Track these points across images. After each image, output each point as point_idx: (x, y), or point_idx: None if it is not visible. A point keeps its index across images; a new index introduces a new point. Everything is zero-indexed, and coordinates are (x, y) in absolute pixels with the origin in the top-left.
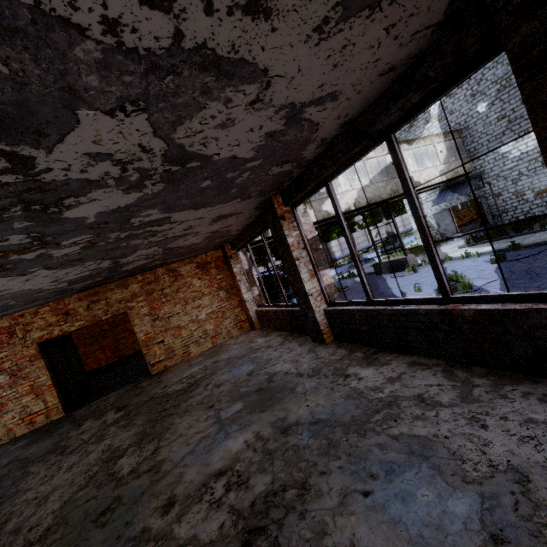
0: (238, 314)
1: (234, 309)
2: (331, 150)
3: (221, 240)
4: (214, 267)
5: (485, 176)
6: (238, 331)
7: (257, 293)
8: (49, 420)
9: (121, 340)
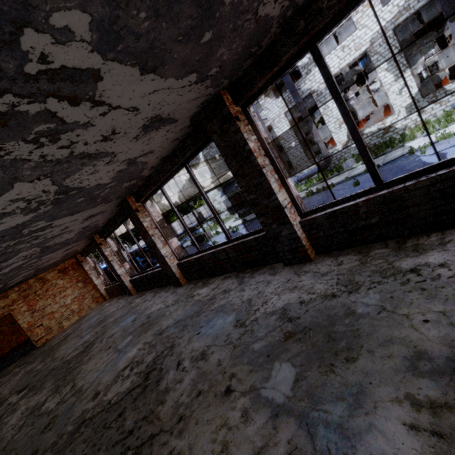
0: (93, 294)
1: (90, 292)
2: (109, 223)
3: (73, 254)
4: (71, 269)
5: None
6: (95, 304)
7: (104, 278)
8: None
9: None
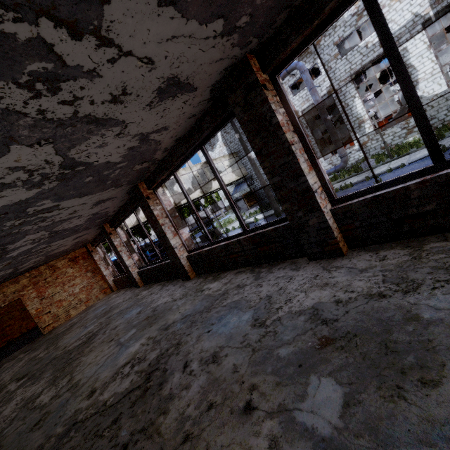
0: (102, 285)
1: (99, 282)
2: (120, 212)
3: (83, 243)
4: (81, 258)
5: (253, 177)
6: (103, 295)
7: (113, 269)
8: None
9: (8, 328)
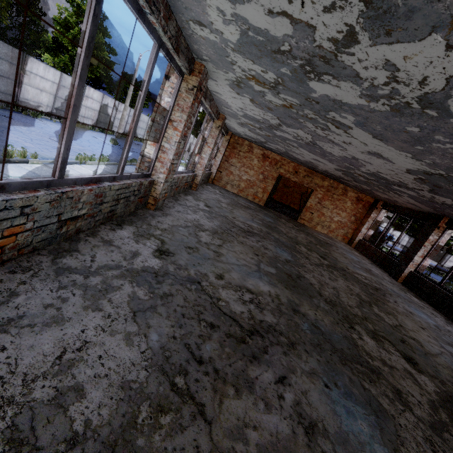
0: (348, 232)
1: (349, 229)
2: None
3: (386, 200)
4: (362, 204)
5: None
6: (341, 238)
7: (369, 233)
8: (258, 203)
9: None
